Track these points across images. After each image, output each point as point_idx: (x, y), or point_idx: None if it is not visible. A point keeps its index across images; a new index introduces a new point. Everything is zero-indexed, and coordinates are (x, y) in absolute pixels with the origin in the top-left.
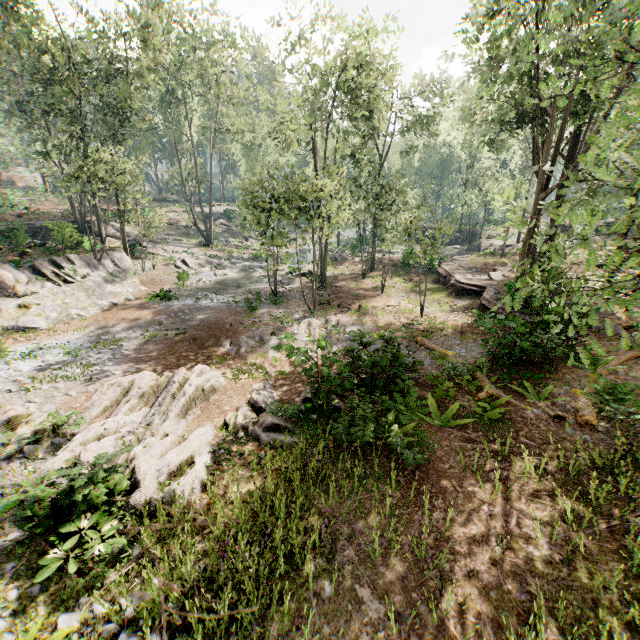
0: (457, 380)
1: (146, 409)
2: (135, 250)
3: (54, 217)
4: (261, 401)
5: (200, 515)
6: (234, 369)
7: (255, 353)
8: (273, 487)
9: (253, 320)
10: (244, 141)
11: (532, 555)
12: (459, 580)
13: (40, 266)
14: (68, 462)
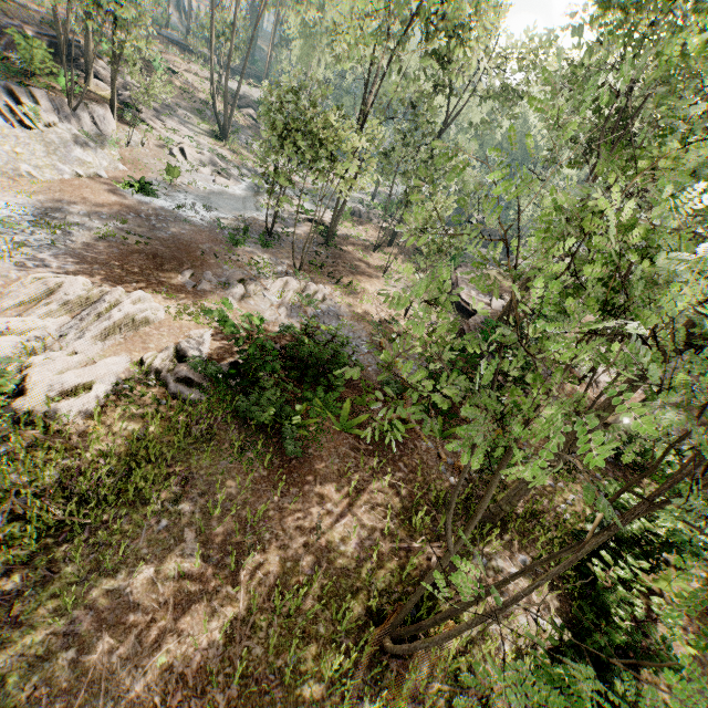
0: None
1: (67, 318)
2: (126, 111)
3: (30, 19)
4: (187, 351)
5: (79, 436)
6: (181, 306)
7: (213, 295)
8: (152, 435)
9: (230, 256)
10: (305, 17)
11: (338, 548)
12: (270, 548)
13: None
14: None
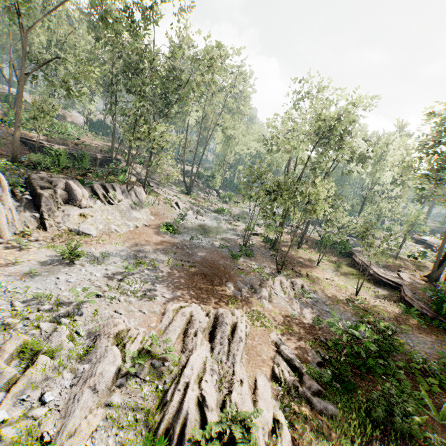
0: (444, 381)
1: (206, 343)
2: (146, 187)
3: (96, 150)
4: (294, 359)
5: None
6: (247, 313)
7: (253, 300)
8: None
9: (238, 267)
10: (229, 134)
11: None
12: None
13: (96, 188)
14: (195, 402)
